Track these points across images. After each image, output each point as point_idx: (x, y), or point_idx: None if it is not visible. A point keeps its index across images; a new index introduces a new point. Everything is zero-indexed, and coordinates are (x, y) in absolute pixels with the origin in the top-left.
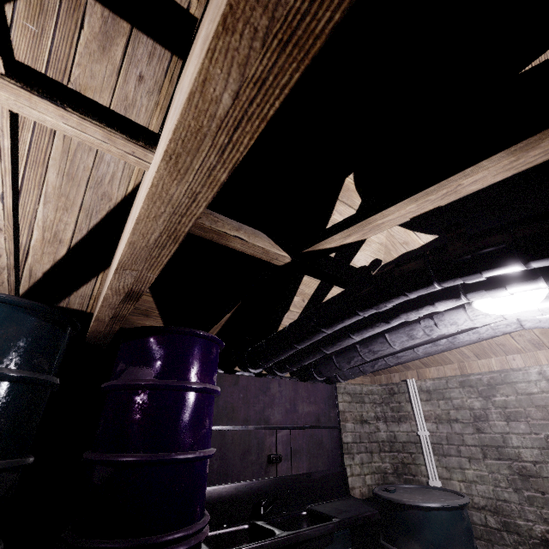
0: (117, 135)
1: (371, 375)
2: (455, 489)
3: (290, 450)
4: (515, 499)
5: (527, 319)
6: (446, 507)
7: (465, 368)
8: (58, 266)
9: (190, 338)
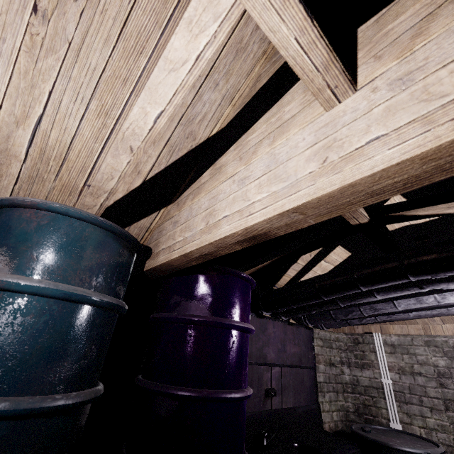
0: (337, 64)
1: None
2: (415, 433)
3: (281, 386)
4: None
5: None
6: None
7: (429, 329)
8: (129, 196)
9: (238, 280)
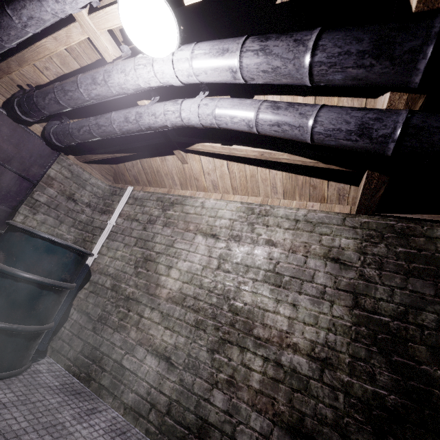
0: None
1: (113, 182)
2: (103, 261)
3: None
4: (131, 272)
5: (185, 109)
6: (51, 239)
7: (170, 193)
8: None
9: None
